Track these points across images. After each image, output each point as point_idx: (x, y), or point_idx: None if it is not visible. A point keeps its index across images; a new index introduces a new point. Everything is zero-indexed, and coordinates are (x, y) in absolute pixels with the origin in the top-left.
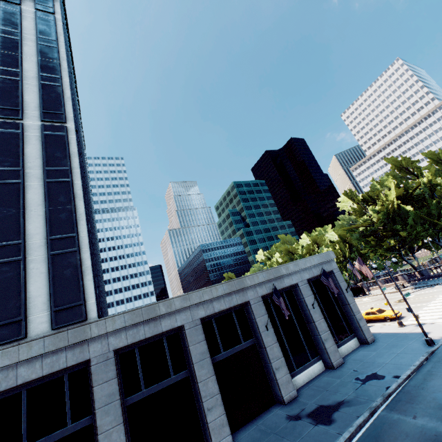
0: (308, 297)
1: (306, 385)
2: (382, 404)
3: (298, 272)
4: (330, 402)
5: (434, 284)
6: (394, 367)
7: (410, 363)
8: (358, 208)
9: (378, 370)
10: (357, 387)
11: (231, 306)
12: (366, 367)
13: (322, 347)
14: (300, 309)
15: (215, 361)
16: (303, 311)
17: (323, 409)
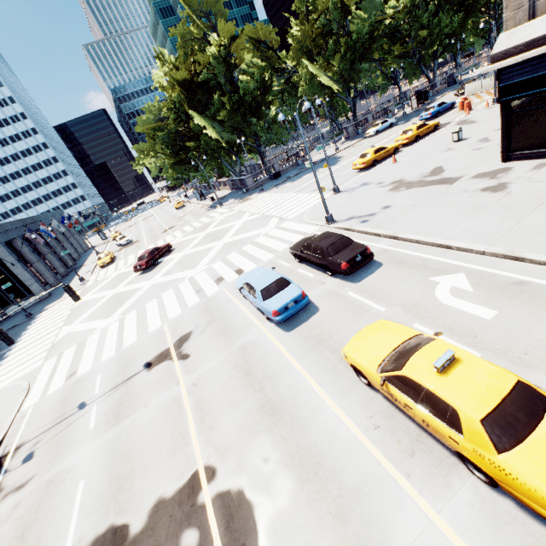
0: None
1: None
2: None
3: None
4: None
5: (215, 206)
6: None
7: None
8: (171, 88)
9: None
10: None
11: None
12: None
13: None
14: None
15: None
16: None
17: None
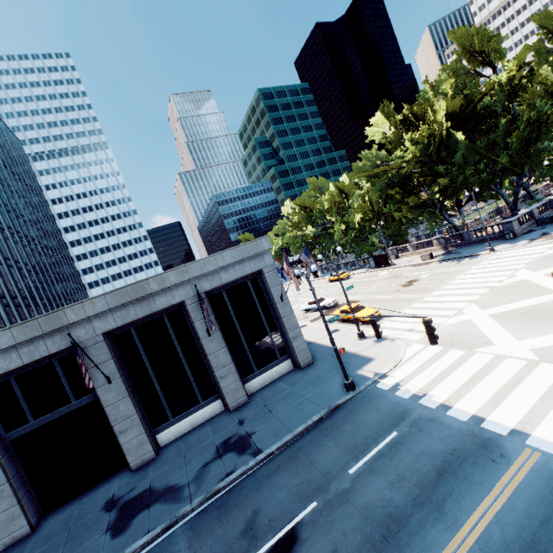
0: (202, 320)
1: (183, 436)
2: (195, 509)
3: (189, 283)
4: (161, 486)
5: (465, 257)
6: (274, 430)
7: (294, 427)
8: (394, 137)
9: (257, 430)
10: (208, 462)
11: (35, 359)
12: (256, 418)
13: (218, 386)
14: (195, 335)
15: (18, 435)
16: (198, 339)
17: (144, 497)
